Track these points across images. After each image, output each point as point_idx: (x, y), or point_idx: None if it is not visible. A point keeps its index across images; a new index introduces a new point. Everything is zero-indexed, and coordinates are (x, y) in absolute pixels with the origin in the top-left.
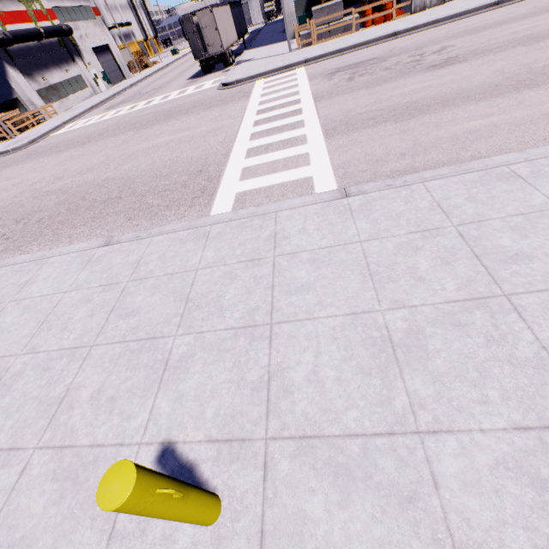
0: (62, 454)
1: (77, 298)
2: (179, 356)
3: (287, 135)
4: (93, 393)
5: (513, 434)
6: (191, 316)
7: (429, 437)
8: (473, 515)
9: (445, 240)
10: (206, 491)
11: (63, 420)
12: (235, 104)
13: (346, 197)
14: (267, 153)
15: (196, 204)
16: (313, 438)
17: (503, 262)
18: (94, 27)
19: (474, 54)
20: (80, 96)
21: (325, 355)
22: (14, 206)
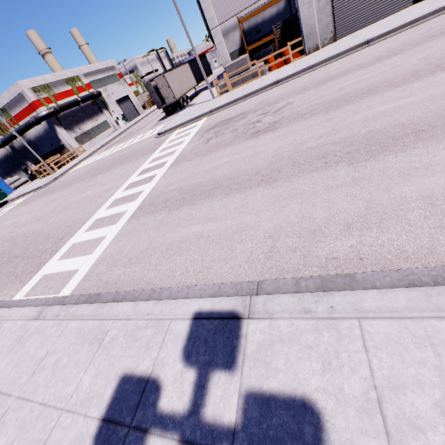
0: None
1: None
2: None
3: (121, 209)
4: None
5: None
6: None
7: None
8: None
9: None
10: None
11: None
12: (143, 158)
13: (37, 319)
14: (95, 229)
15: (23, 280)
16: None
17: None
18: (118, 86)
19: (290, 119)
20: (104, 134)
21: None
22: None
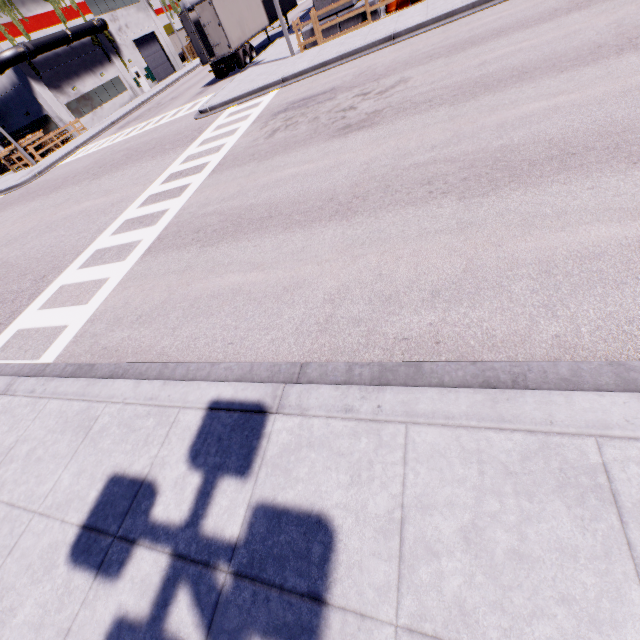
0: None
1: None
2: None
3: (133, 237)
4: None
5: None
6: None
7: None
8: None
9: None
10: None
11: None
12: (174, 154)
13: (4, 394)
14: (93, 266)
15: None
16: None
17: None
18: (137, 13)
19: (398, 110)
20: (117, 102)
21: None
22: None
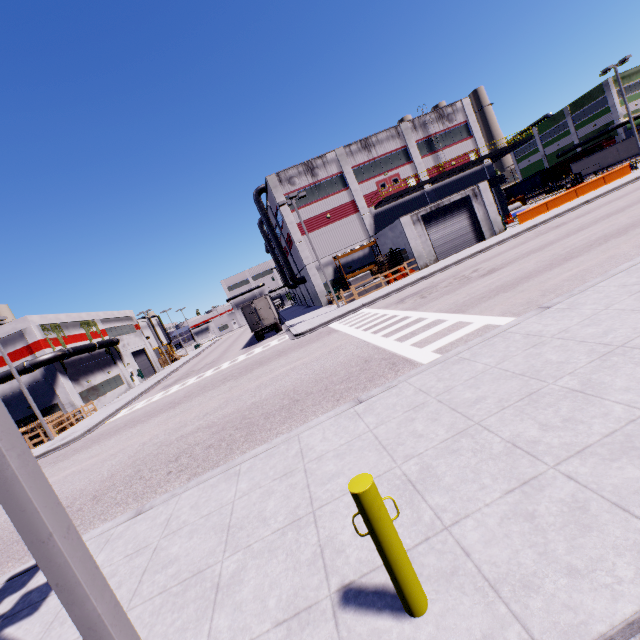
0: (587, 452)
1: (394, 425)
2: (578, 384)
3: (421, 324)
4: (539, 429)
5: None
6: (543, 374)
7: None
8: None
9: None
10: None
11: (544, 447)
12: (329, 336)
13: (549, 308)
14: (419, 334)
15: (401, 368)
16: None
17: None
18: (135, 337)
19: (505, 264)
20: (116, 392)
21: None
22: (144, 459)
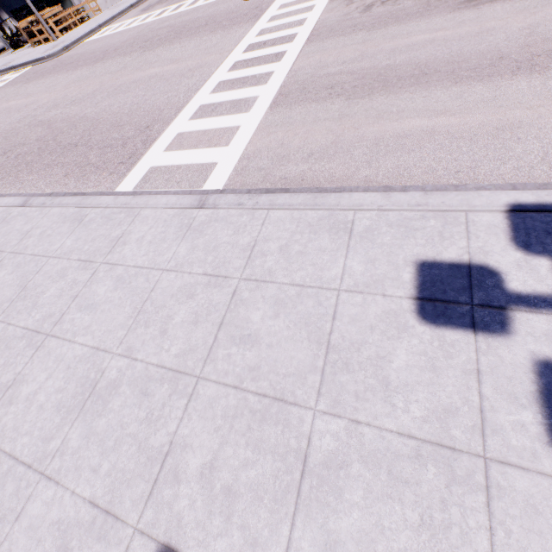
0: None
1: None
2: None
3: (243, 94)
4: None
5: (85, 505)
6: (15, 306)
7: (45, 480)
8: (15, 550)
9: (218, 294)
10: None
11: None
12: (239, 28)
13: (200, 208)
14: (209, 117)
15: (116, 172)
16: None
17: (231, 340)
18: None
19: None
20: None
21: (52, 380)
22: (13, 133)
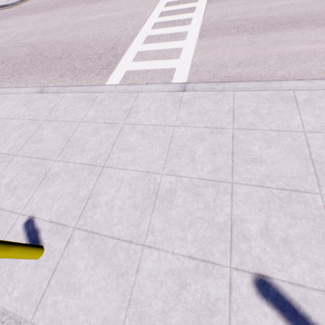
0: None
1: (16, 125)
2: (53, 173)
3: (176, 30)
4: (8, 182)
5: (186, 259)
6: (67, 151)
7: (147, 248)
8: (145, 289)
9: (222, 138)
10: (31, 246)
11: None
12: None
13: (183, 91)
14: (157, 43)
15: (101, 74)
16: (95, 234)
17: (244, 161)
18: None
19: None
20: None
21: (121, 192)
22: (3, 50)
